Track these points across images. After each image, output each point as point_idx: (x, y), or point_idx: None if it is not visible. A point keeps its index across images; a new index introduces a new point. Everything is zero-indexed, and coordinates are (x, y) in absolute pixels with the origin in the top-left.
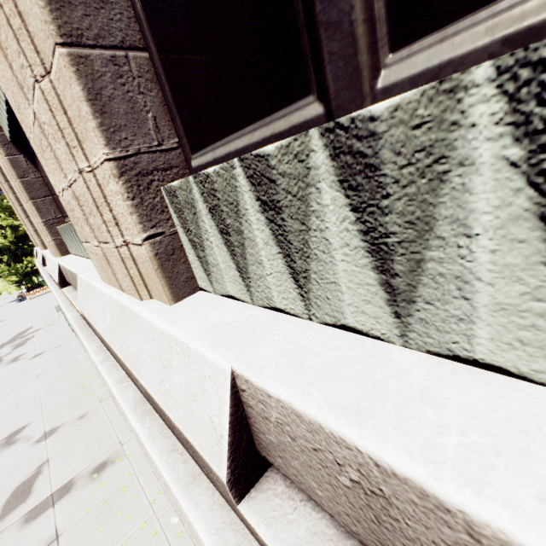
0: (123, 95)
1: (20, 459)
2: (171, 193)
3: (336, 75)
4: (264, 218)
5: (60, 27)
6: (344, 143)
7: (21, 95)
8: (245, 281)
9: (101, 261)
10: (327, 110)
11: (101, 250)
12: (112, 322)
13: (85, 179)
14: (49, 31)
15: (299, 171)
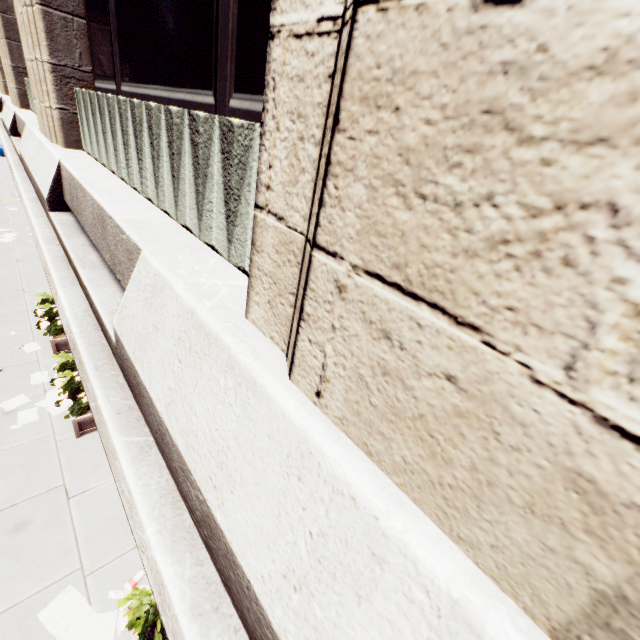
0: None
1: None
2: None
3: None
4: None
5: None
6: None
7: None
8: None
9: None
10: None
11: None
12: None
13: None
14: None
15: None
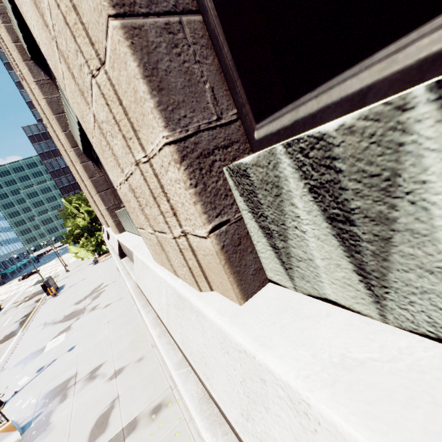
0: (179, 66)
1: (99, 393)
2: (238, 172)
3: None
4: None
5: None
6: None
7: (83, 103)
8: (372, 289)
9: (155, 246)
10: None
11: (155, 237)
12: (168, 307)
13: (142, 170)
14: (100, 4)
15: None
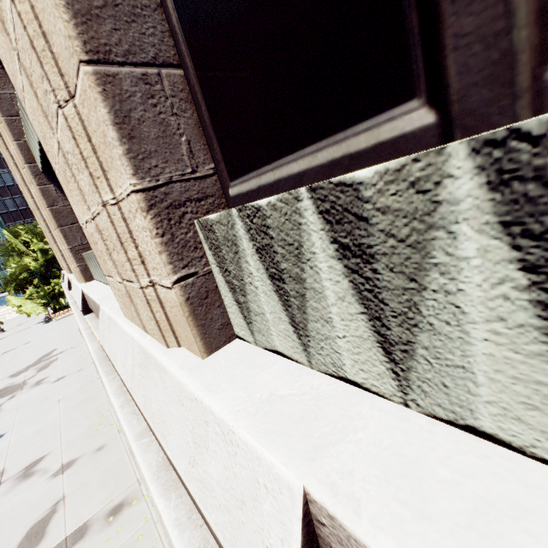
0: (154, 117)
1: (36, 494)
2: (206, 227)
3: (465, 66)
4: (342, 267)
5: (86, 43)
6: (525, 163)
7: (46, 125)
8: (301, 338)
9: (124, 298)
10: (441, 117)
11: (124, 287)
12: (133, 367)
13: (109, 213)
14: (72, 48)
15: (417, 205)
